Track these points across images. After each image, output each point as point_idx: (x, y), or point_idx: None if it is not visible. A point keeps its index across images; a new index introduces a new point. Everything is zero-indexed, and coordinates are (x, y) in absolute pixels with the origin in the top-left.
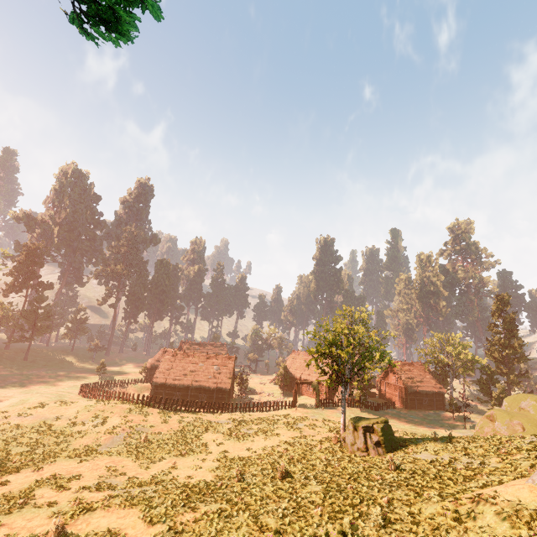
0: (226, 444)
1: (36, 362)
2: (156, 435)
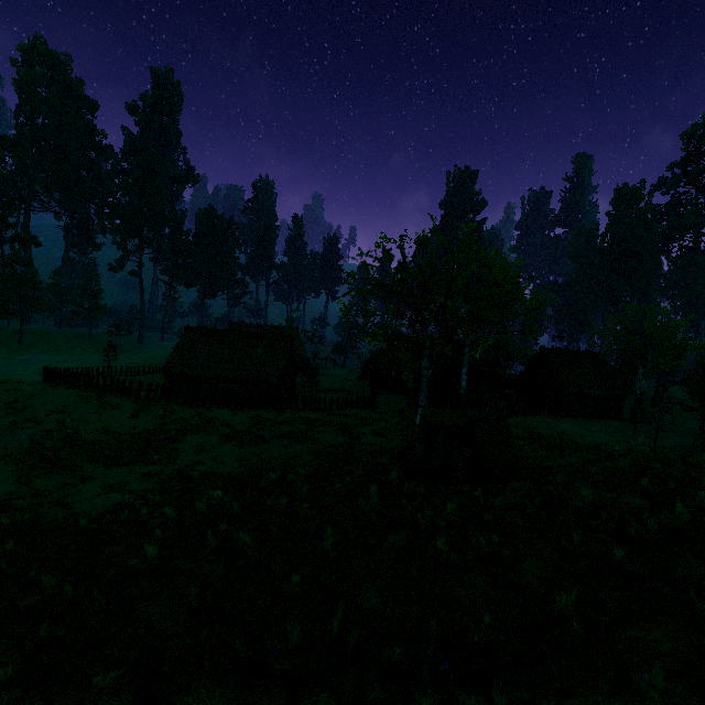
0: (212, 451)
1: (35, 347)
2: (101, 434)
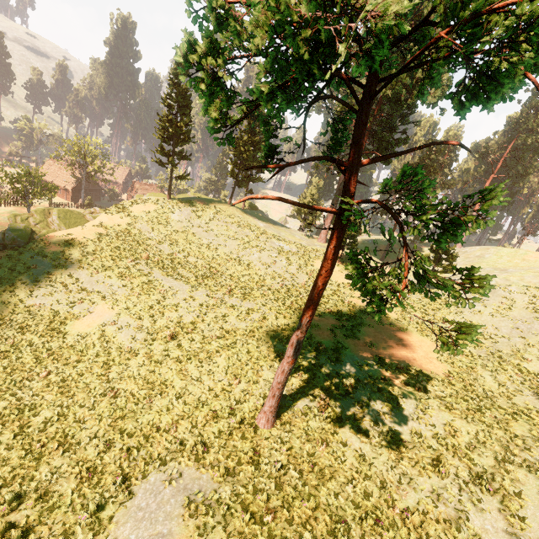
0: None
1: None
2: None
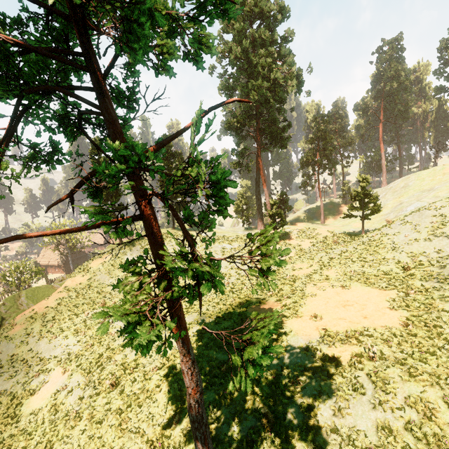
0: None
1: None
2: None
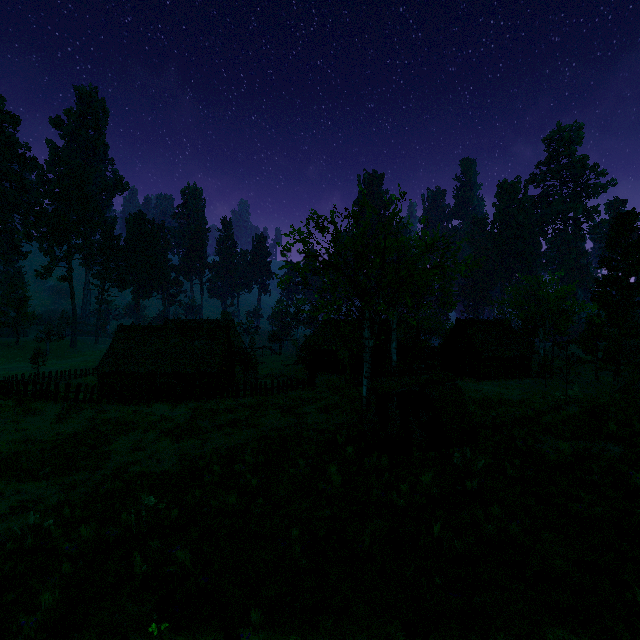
0: (149, 449)
1: None
2: (18, 445)
